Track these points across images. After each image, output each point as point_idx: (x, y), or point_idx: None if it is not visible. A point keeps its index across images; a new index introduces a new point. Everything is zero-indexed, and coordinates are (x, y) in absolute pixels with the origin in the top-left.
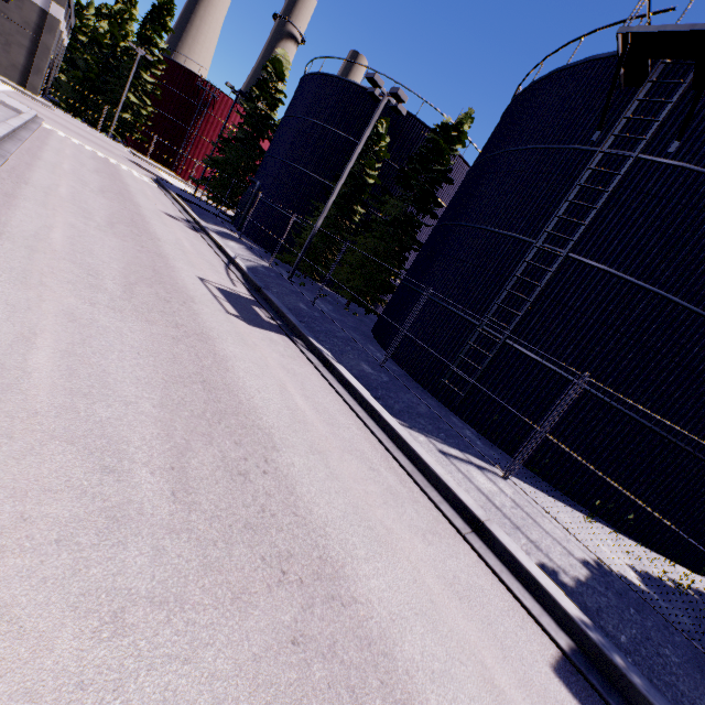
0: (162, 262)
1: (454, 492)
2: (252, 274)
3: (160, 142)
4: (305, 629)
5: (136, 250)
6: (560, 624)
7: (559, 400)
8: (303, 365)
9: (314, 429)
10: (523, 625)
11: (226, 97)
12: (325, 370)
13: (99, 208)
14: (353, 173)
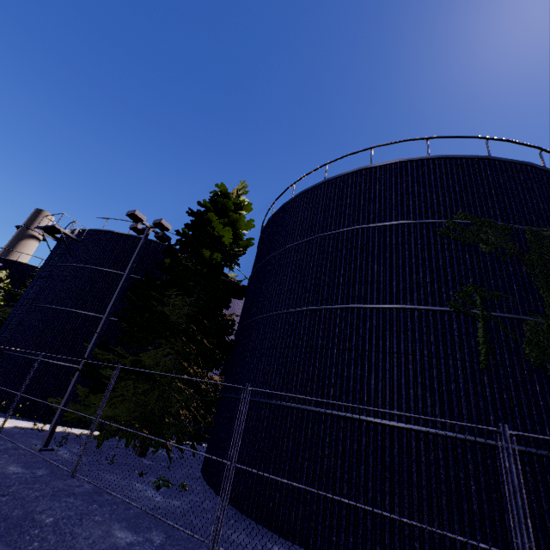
0: None
1: None
2: None
3: None
4: None
5: None
6: None
7: None
8: None
9: None
10: None
11: None
12: None
13: None
14: None
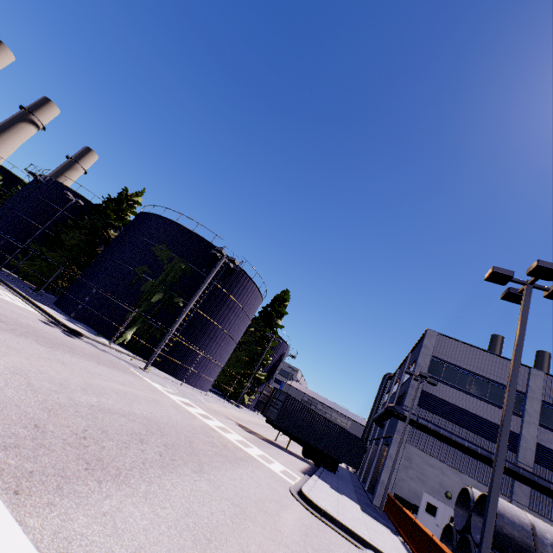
0: None
1: None
2: None
3: None
4: None
5: None
6: None
7: None
8: None
9: None
10: None
11: None
12: None
13: None
14: None
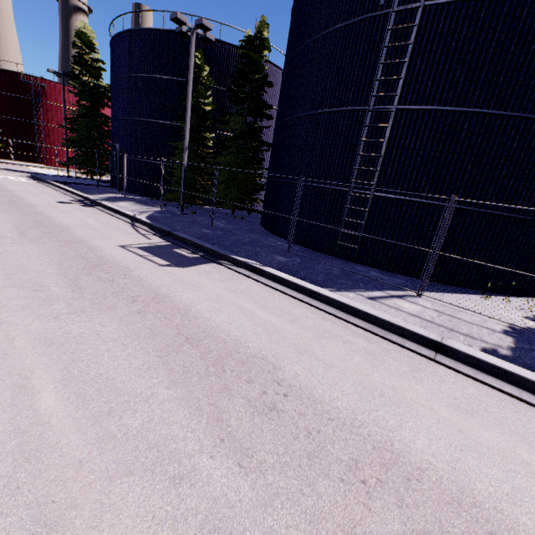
0: (84, 247)
1: (408, 330)
2: (156, 223)
3: (16, 143)
4: (415, 526)
5: (57, 247)
6: (533, 392)
7: (439, 224)
8: (241, 280)
9: (287, 332)
10: (516, 408)
11: (52, 83)
12: (258, 277)
13: (3, 224)
14: (192, 107)
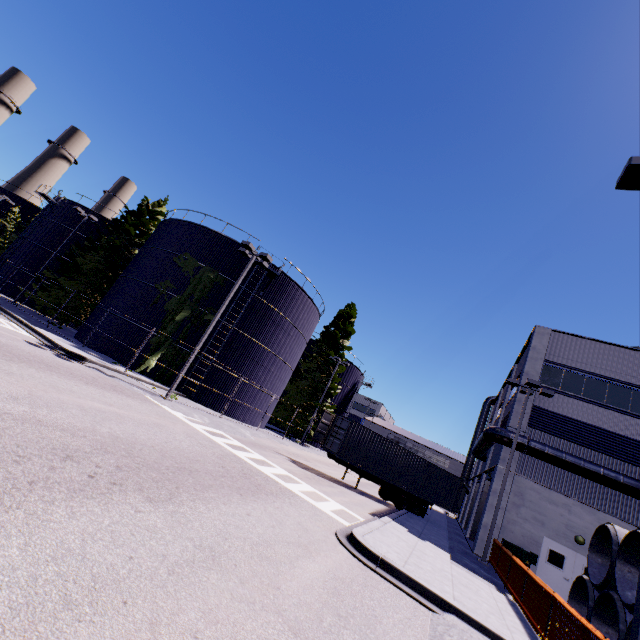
0: None
1: None
2: None
3: None
4: None
5: None
6: None
7: None
8: None
9: None
10: None
11: None
12: None
13: None
14: None
